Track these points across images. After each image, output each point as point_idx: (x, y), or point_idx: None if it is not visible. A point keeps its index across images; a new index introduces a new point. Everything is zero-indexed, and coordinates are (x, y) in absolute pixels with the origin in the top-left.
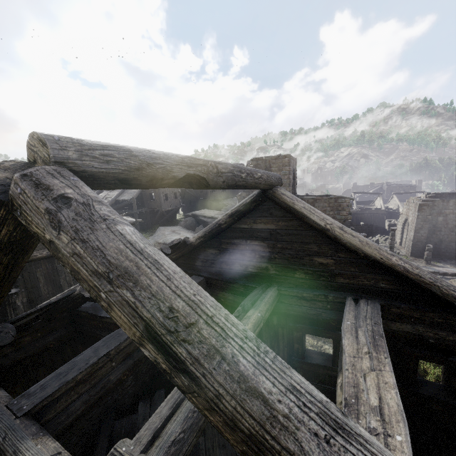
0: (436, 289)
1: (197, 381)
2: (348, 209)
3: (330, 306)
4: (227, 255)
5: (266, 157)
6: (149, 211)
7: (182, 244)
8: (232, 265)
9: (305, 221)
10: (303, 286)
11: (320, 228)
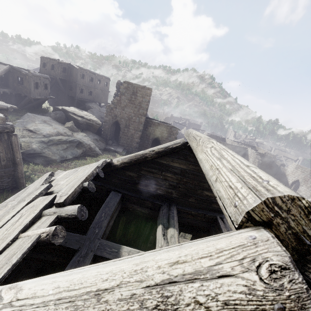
0: None
1: None
2: (176, 135)
3: (205, 220)
4: (143, 179)
5: (135, 84)
6: (14, 94)
7: (106, 164)
8: (145, 186)
9: None
10: (192, 206)
11: None
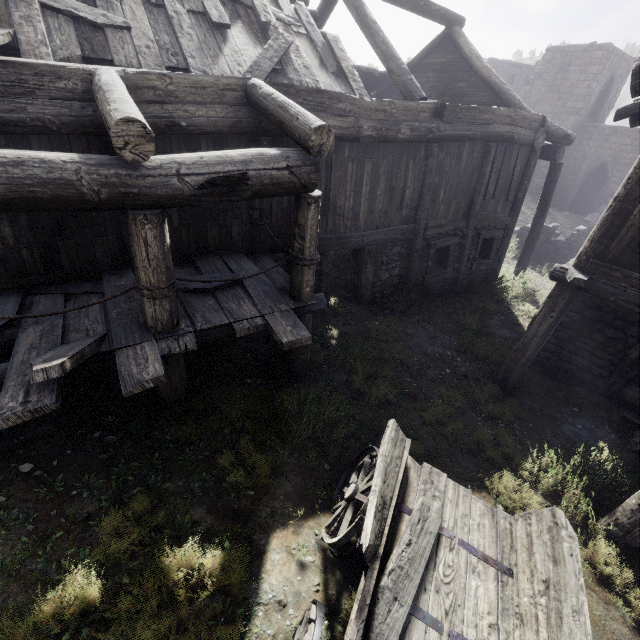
0: (504, 96)
1: (359, 16)
2: None
3: None
4: None
5: (570, 47)
6: None
7: (388, 77)
8: None
9: (461, 53)
10: None
11: (466, 57)
